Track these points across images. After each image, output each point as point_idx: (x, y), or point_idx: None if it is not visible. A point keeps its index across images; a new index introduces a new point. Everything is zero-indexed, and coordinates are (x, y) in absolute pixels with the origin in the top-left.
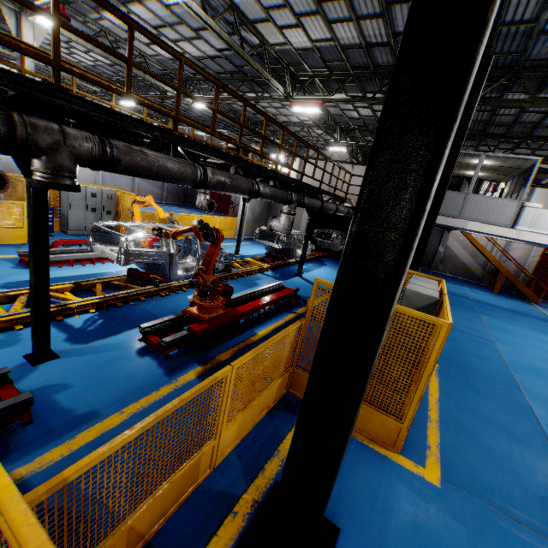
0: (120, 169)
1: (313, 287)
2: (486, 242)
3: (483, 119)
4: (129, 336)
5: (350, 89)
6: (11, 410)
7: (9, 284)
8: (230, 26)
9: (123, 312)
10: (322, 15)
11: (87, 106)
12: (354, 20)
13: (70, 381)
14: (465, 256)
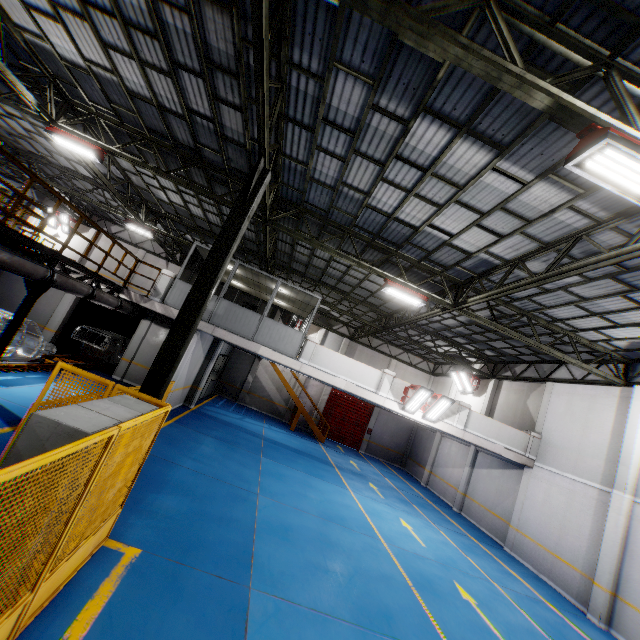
0: None
1: None
2: (291, 376)
3: (287, 251)
4: None
5: (152, 158)
6: None
7: None
8: None
9: None
10: (90, 24)
11: None
12: (136, 58)
13: None
14: (272, 388)
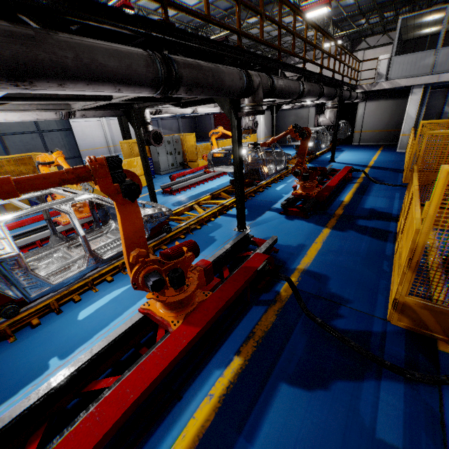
0: (274, 94)
1: (423, 138)
2: None
3: None
4: (272, 213)
5: None
6: (273, 243)
7: (175, 204)
8: None
9: (251, 204)
10: None
11: (249, 56)
12: None
13: (271, 235)
14: None
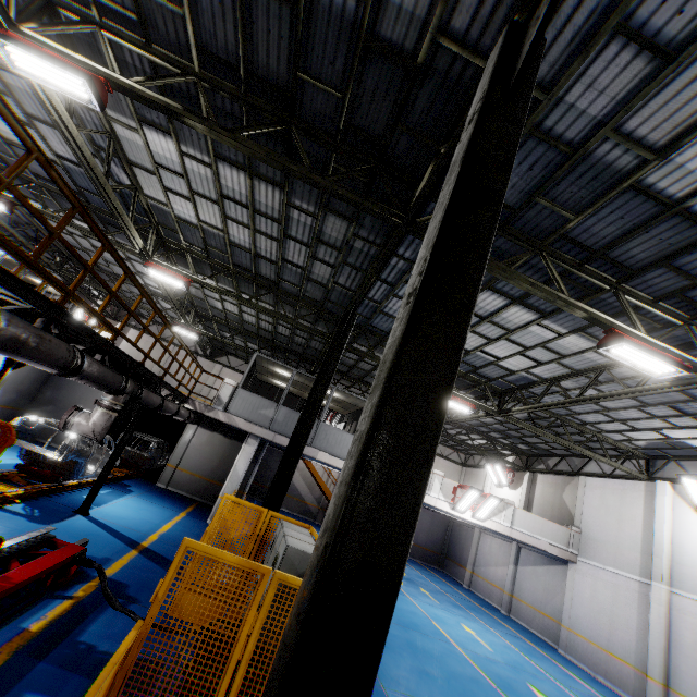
0: None
1: (177, 555)
2: (323, 473)
3: None
4: None
5: (224, 280)
6: None
7: None
8: (96, 146)
9: None
10: (221, 207)
11: None
12: (252, 228)
13: None
14: (303, 487)
